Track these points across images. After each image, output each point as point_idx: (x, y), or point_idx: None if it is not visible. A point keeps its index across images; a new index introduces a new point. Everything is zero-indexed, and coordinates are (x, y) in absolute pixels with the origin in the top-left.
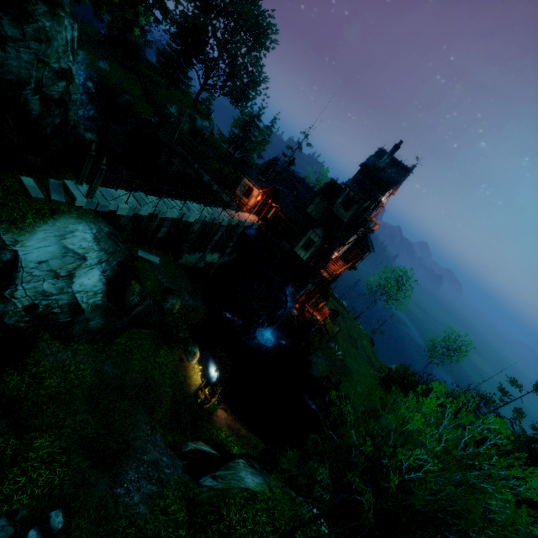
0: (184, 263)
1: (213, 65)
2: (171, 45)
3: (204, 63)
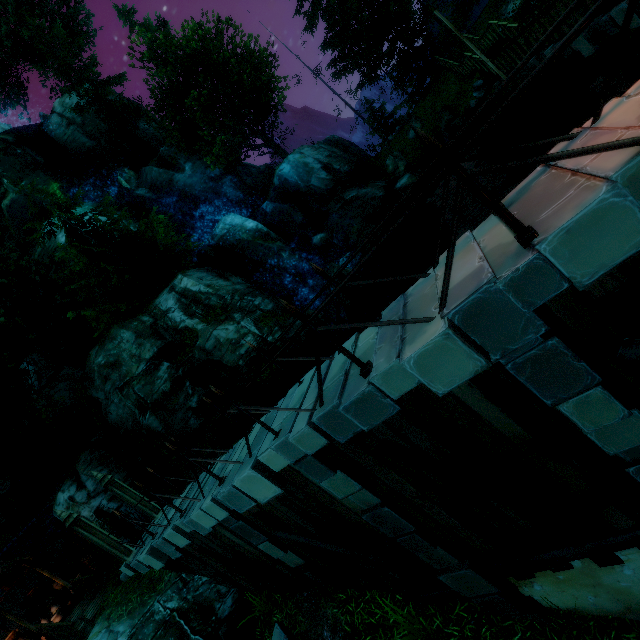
0: (625, 600)
1: None
2: None
3: None
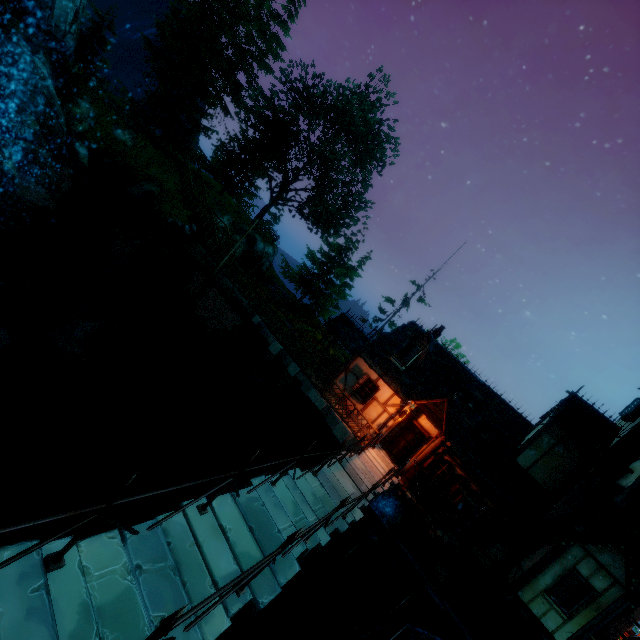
0: None
1: (296, 174)
2: (239, 139)
3: (284, 169)
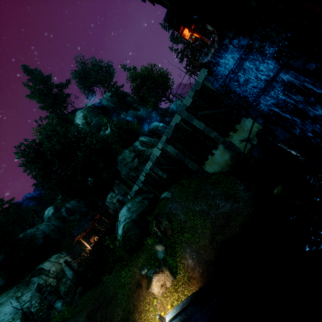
0: (221, 166)
1: None
2: None
3: None
